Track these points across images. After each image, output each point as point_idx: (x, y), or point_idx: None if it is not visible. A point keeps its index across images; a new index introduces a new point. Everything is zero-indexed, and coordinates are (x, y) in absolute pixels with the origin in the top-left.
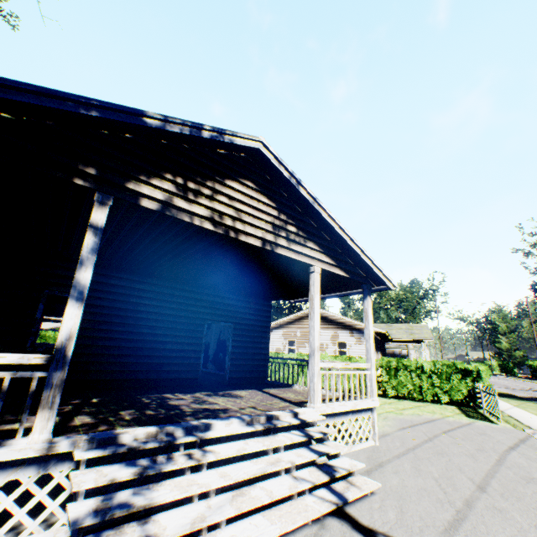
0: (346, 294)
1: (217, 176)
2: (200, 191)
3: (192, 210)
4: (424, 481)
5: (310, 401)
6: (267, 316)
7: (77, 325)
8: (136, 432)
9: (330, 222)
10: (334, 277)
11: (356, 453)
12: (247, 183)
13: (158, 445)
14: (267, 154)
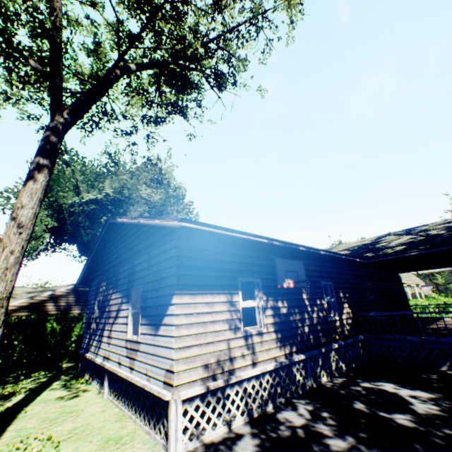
0: None
1: None
2: None
3: None
4: None
5: None
6: (401, 282)
7: None
8: None
9: None
10: None
11: None
12: None
13: None
14: None
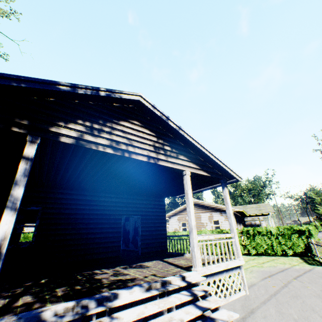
0: (211, 187)
1: (114, 119)
2: (102, 129)
3: (97, 141)
4: None
5: (193, 266)
6: (163, 208)
7: (11, 228)
8: (56, 308)
9: (192, 141)
10: (200, 177)
11: (233, 303)
12: (134, 122)
13: (72, 318)
14: (145, 103)
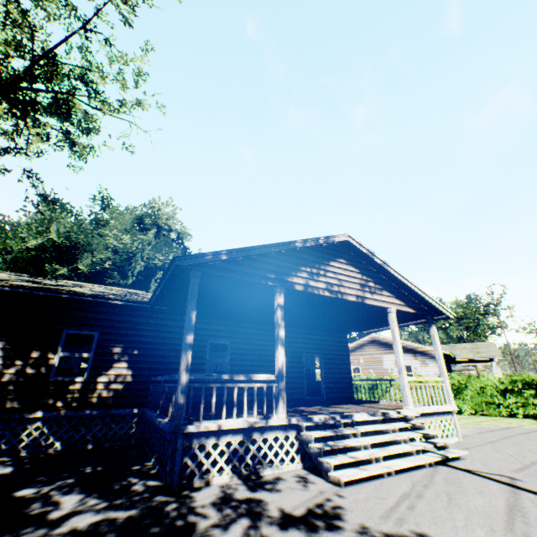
0: (412, 323)
1: (325, 261)
2: (318, 273)
3: (317, 285)
4: (501, 454)
5: (404, 404)
6: (345, 346)
7: (284, 359)
8: (319, 416)
9: (397, 276)
10: (404, 313)
11: None
12: (340, 260)
13: (333, 422)
14: (352, 242)
